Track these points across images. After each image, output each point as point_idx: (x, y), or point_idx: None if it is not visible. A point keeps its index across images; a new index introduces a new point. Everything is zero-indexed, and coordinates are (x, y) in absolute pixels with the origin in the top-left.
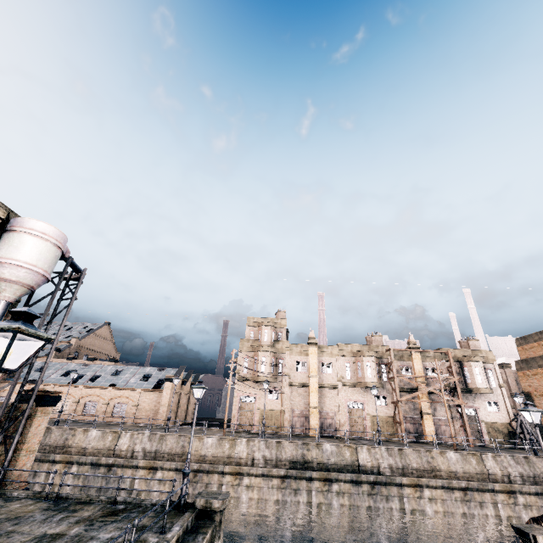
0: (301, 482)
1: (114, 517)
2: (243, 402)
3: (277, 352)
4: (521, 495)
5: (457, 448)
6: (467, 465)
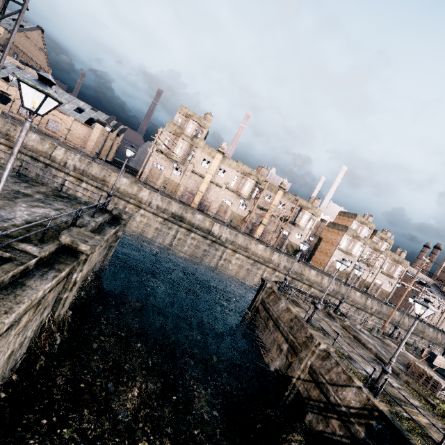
0: (175, 225)
1: (62, 199)
2: (155, 167)
3: (192, 145)
4: (278, 272)
5: (266, 245)
6: (264, 253)
